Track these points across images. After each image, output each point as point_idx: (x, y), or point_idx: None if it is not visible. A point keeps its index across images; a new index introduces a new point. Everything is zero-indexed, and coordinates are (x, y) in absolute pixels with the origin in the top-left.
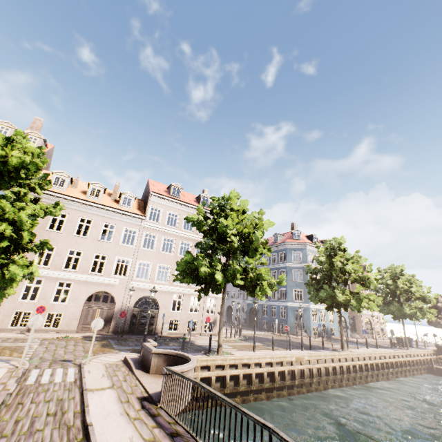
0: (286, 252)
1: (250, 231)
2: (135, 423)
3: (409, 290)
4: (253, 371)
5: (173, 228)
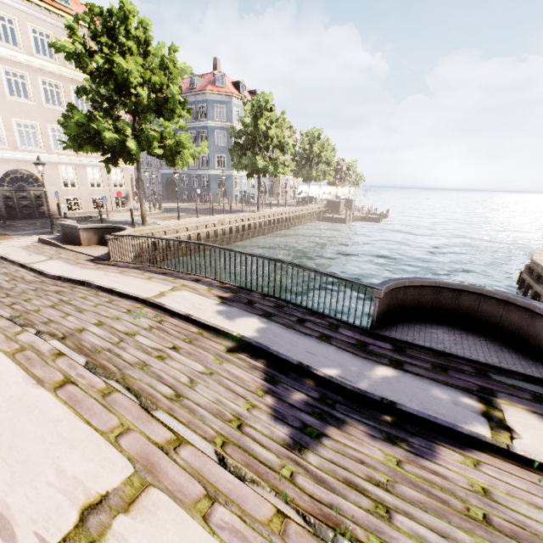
0: (208, 106)
1: (161, 80)
2: (100, 270)
3: (320, 155)
4: (181, 235)
5: (16, 51)
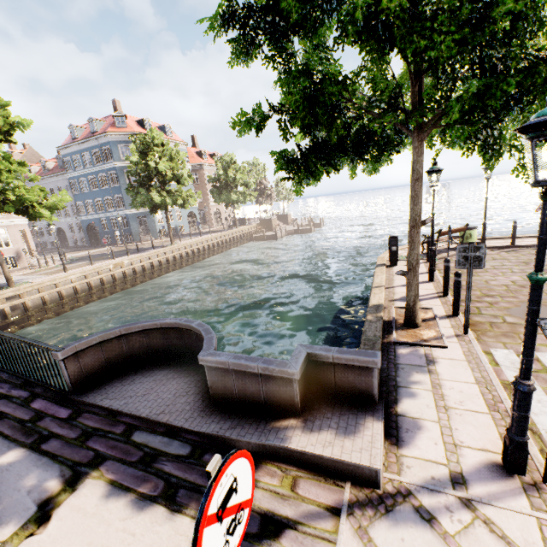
0: (111, 147)
1: None
2: None
3: (236, 178)
4: (61, 290)
5: None
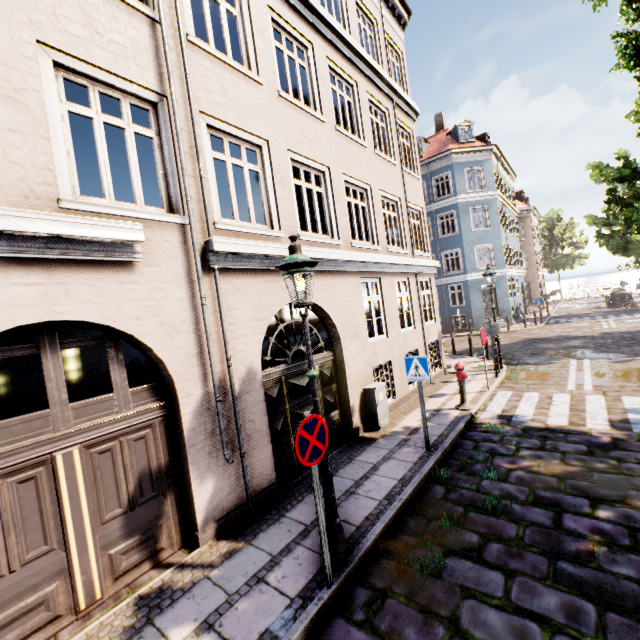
0: (454, 172)
1: None
2: None
3: None
4: None
5: None
